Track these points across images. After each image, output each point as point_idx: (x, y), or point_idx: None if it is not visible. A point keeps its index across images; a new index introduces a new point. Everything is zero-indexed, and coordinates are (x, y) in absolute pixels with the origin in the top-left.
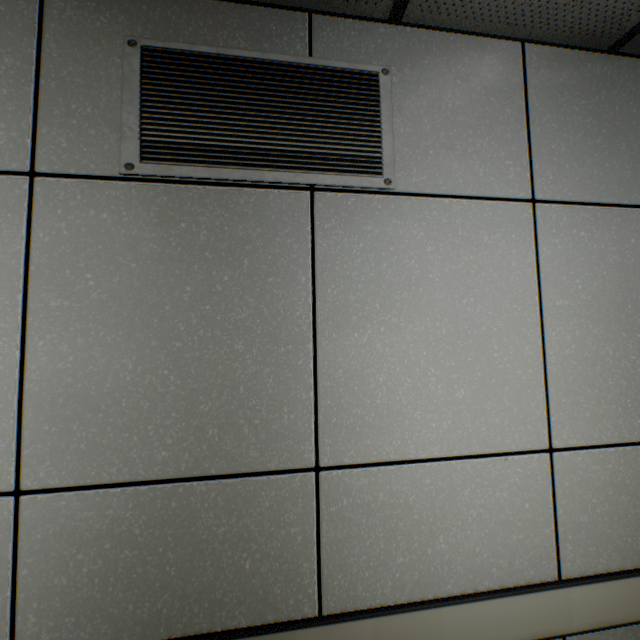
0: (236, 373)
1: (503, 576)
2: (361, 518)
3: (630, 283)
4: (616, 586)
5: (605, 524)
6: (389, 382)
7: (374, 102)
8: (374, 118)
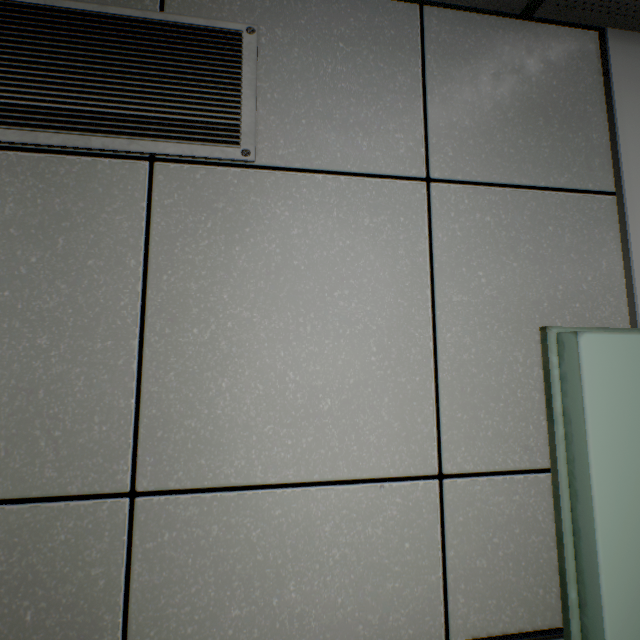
0: (36, 373)
1: (372, 636)
2: (187, 558)
3: (547, 277)
4: None
5: (510, 571)
6: (235, 388)
7: (235, 63)
8: (234, 81)
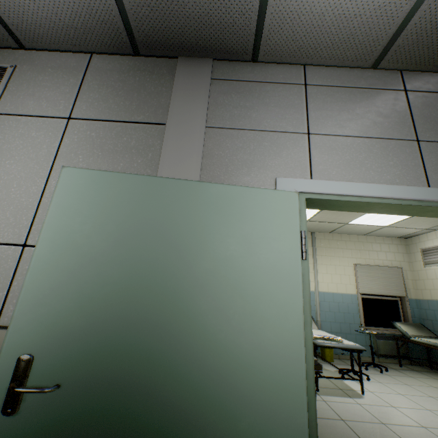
0: None
1: None
2: None
3: (116, 160)
4: None
5: None
6: None
7: (1, 78)
8: None
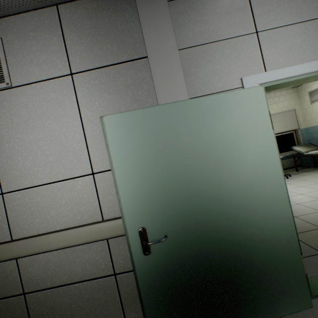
0: None
1: (79, 222)
2: (21, 208)
3: (122, 98)
4: (121, 221)
5: None
6: (23, 159)
7: None
8: None
